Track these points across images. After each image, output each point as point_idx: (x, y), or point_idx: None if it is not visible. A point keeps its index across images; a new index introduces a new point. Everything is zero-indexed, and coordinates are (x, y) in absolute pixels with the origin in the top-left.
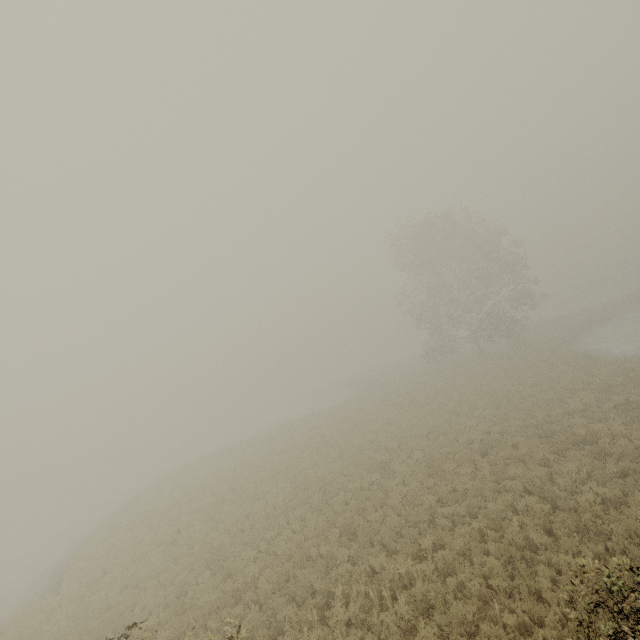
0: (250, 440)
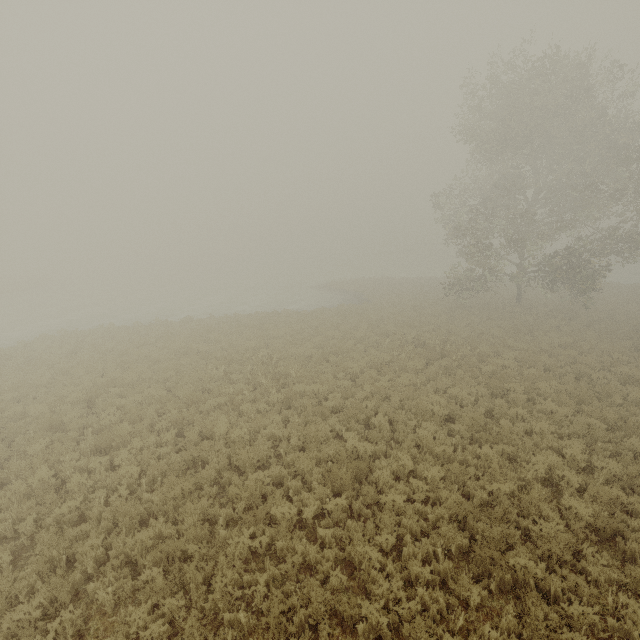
0: (177, 323)
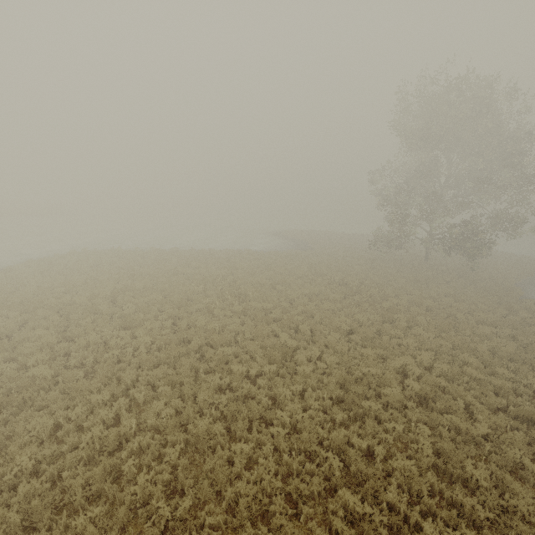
0: (168, 251)
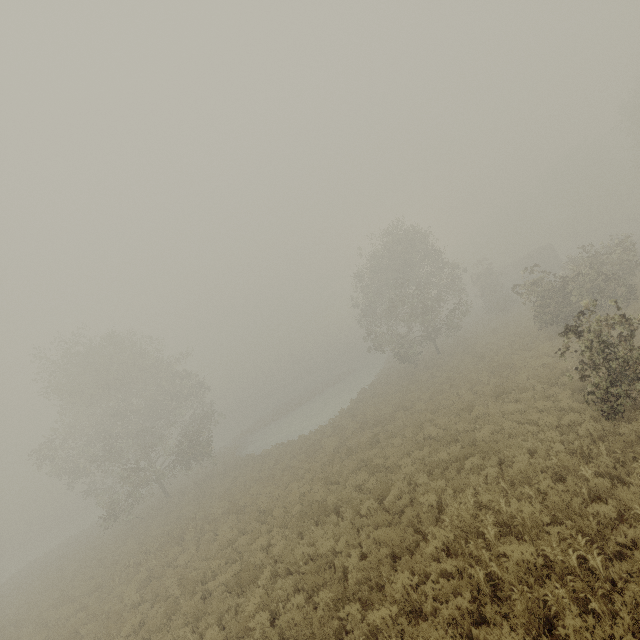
0: None
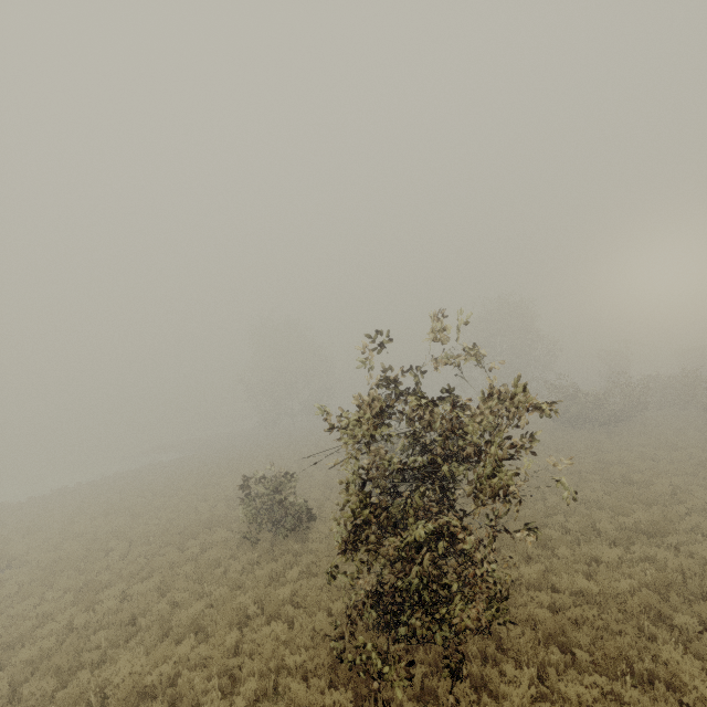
0: (85, 484)
